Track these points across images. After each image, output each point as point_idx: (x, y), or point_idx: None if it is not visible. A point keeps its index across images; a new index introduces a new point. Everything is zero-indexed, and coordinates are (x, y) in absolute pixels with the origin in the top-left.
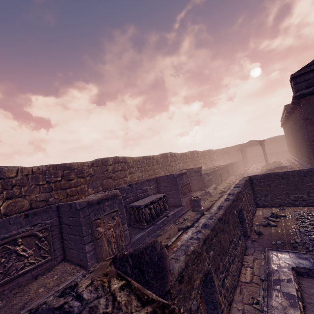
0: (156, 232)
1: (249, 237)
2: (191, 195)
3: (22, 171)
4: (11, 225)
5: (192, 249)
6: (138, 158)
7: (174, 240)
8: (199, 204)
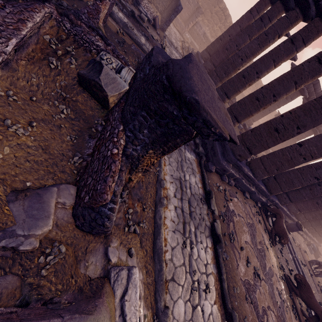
0: None
1: None
2: None
3: None
4: None
5: None
6: None
7: None
8: None
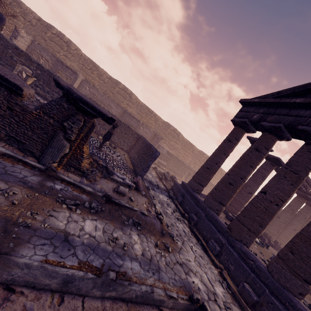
0: None
1: None
2: None
3: (78, 51)
4: (45, 52)
5: (29, 55)
6: (143, 104)
7: None
8: None
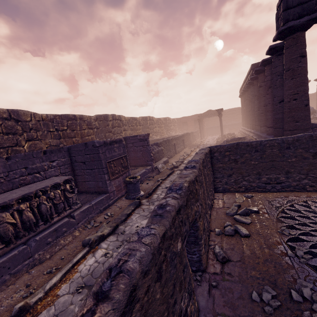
0: (31, 257)
1: (205, 269)
2: (128, 173)
3: None
4: None
5: None
6: (50, 115)
7: (55, 283)
8: (136, 188)
